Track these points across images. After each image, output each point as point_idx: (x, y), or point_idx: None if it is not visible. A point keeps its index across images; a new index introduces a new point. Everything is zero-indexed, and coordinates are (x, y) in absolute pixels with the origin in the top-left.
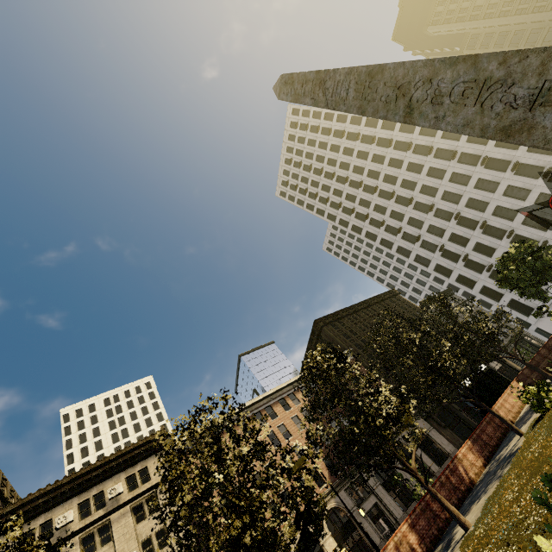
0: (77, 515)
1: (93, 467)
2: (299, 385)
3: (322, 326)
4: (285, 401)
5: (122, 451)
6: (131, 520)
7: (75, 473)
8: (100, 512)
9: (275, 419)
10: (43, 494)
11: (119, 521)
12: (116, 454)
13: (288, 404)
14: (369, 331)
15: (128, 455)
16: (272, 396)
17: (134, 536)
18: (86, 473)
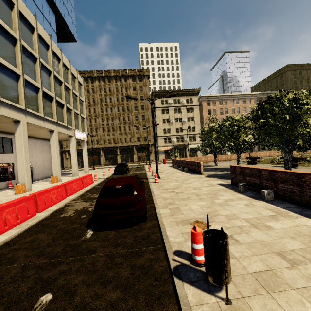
0: (173, 102)
1: (178, 91)
2: (254, 96)
3: (288, 70)
4: (245, 100)
5: (187, 90)
6: (186, 111)
7: (173, 90)
8: (179, 105)
9: (237, 105)
10: (166, 92)
11: (183, 109)
12: (185, 90)
13: (245, 102)
14: (310, 85)
15: (188, 92)
16: (241, 95)
17: (186, 115)
18: (176, 91)
